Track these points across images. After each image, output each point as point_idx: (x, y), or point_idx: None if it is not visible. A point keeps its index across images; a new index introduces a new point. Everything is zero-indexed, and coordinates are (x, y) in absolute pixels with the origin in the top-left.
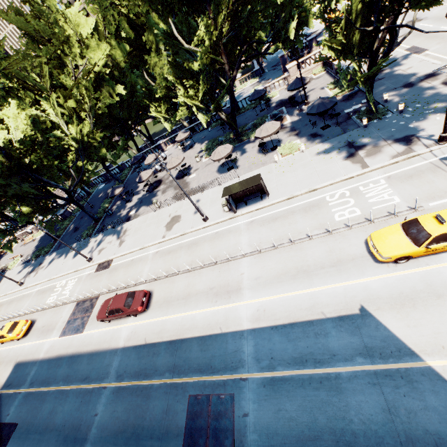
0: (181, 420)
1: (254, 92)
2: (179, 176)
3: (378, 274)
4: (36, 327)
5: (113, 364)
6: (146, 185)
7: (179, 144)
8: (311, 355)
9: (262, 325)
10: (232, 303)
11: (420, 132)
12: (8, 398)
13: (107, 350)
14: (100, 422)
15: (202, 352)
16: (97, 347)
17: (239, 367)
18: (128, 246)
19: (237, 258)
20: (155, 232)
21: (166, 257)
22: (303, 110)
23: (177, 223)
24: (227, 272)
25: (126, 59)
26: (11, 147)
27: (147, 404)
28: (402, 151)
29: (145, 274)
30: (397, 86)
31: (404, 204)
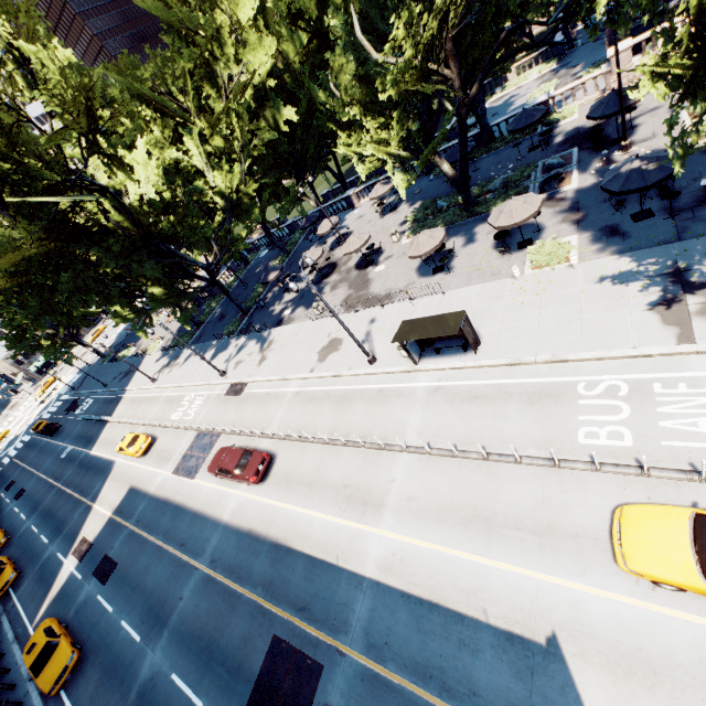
0: (256, 663)
1: (521, 114)
2: (362, 263)
3: (611, 588)
4: (156, 449)
5: (211, 542)
6: (312, 271)
7: (377, 200)
8: (441, 673)
9: (390, 583)
10: (364, 524)
11: None
12: (116, 527)
13: (211, 519)
14: (183, 610)
15: (305, 581)
16: (202, 508)
17: (342, 631)
18: (267, 370)
19: (394, 449)
20: (303, 359)
21: (306, 406)
22: (612, 163)
23: (335, 352)
24: (373, 468)
25: (305, 54)
26: (144, 204)
27: (230, 617)
28: None
29: (276, 423)
30: None
31: None
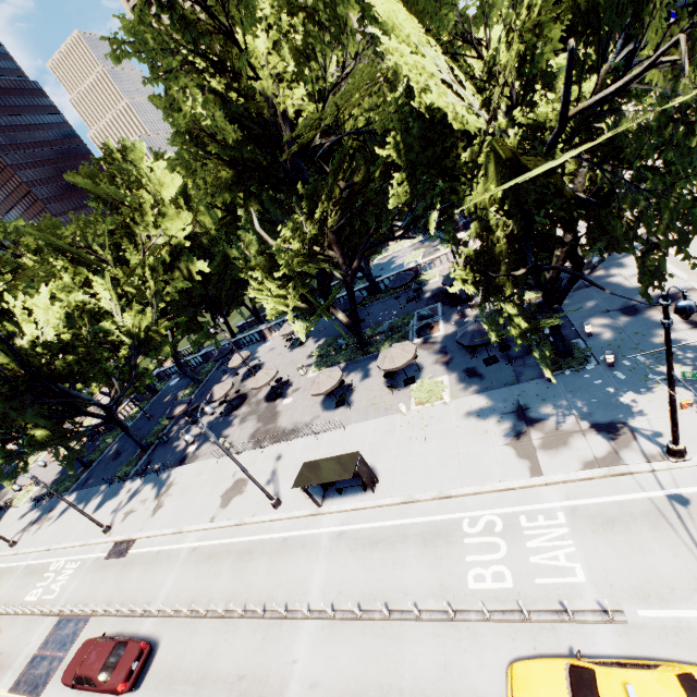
0: None
1: (396, 277)
2: (271, 395)
3: None
4: None
5: None
6: (222, 403)
7: (287, 335)
8: None
9: None
10: None
11: (639, 420)
12: None
13: None
14: None
15: None
16: None
17: None
18: (162, 520)
19: (296, 616)
20: (205, 504)
21: (202, 566)
22: (465, 316)
23: (239, 495)
24: (273, 646)
25: (220, 224)
26: (39, 343)
27: None
28: (602, 457)
29: (164, 593)
30: (611, 308)
31: (592, 591)
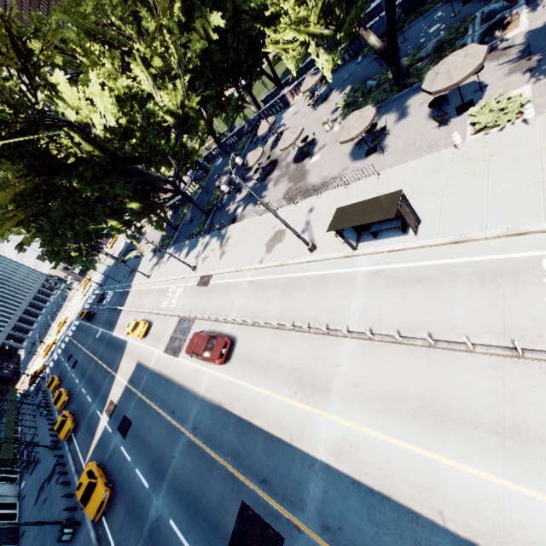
0: (230, 524)
1: None
2: (299, 157)
3: None
4: (152, 332)
5: (192, 411)
6: (256, 170)
7: (309, 94)
8: None
9: (340, 468)
10: (313, 407)
11: None
12: (130, 394)
13: (191, 392)
14: (175, 467)
15: (265, 455)
16: (185, 382)
17: (298, 508)
18: (226, 263)
19: (337, 334)
20: (254, 251)
21: (258, 294)
22: None
23: (279, 243)
24: (319, 353)
25: None
26: None
27: (208, 479)
28: None
29: (235, 310)
30: None
31: None
